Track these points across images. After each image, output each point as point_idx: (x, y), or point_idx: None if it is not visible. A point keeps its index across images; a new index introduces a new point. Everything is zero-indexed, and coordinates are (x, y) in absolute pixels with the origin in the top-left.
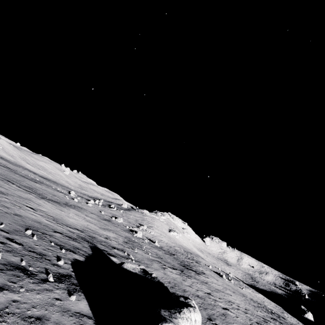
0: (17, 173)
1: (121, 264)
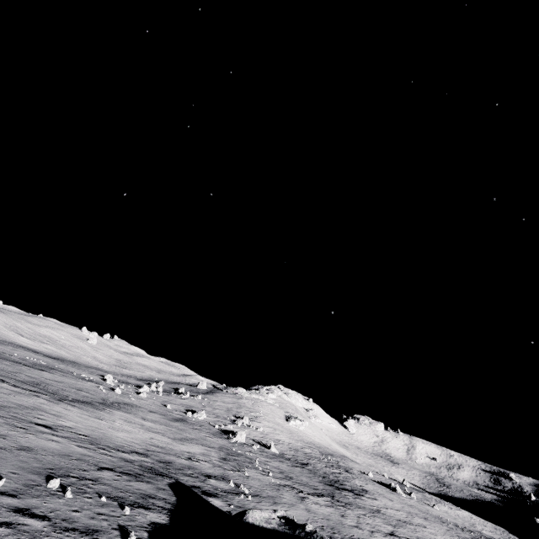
0: (5, 358)
1: (240, 515)
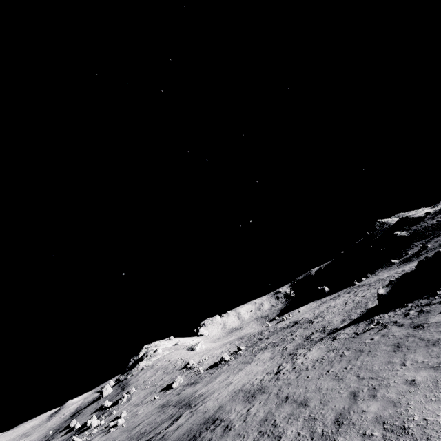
0: None
1: (381, 296)
